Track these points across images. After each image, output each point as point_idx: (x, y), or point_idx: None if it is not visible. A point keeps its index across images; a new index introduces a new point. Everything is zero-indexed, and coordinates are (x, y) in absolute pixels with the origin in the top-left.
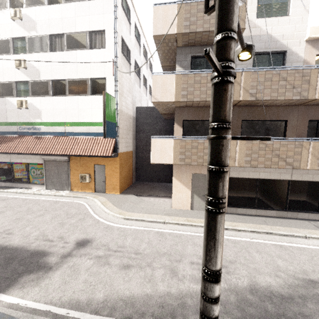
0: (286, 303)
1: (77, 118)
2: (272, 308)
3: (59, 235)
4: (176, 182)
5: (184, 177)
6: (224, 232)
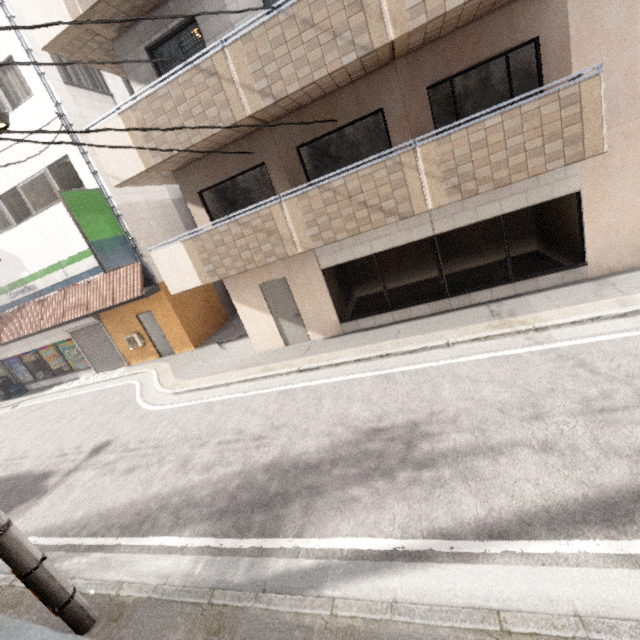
0: (303, 476)
1: (70, 249)
2: (276, 487)
3: (77, 445)
4: (242, 309)
5: (249, 296)
6: (311, 375)
